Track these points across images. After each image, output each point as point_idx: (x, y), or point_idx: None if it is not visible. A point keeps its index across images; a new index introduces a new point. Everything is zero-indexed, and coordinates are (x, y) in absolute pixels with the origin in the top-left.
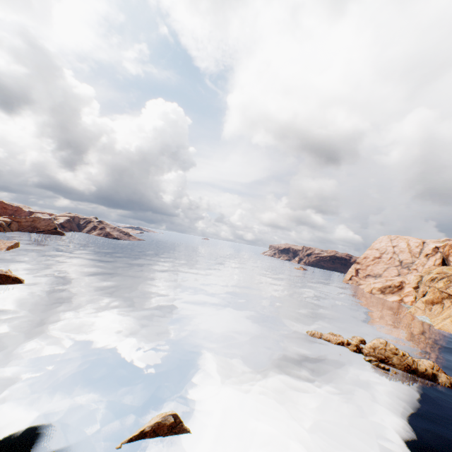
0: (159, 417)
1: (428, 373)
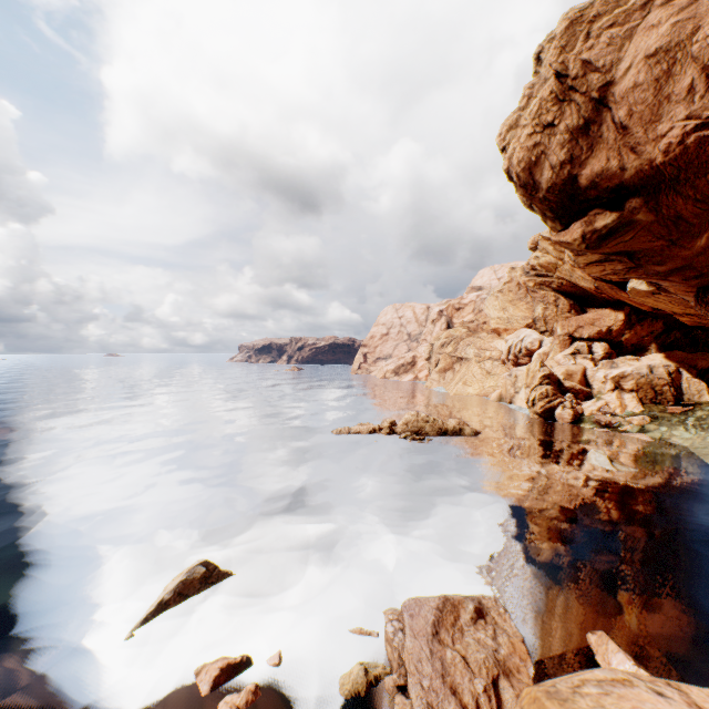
0: (179, 577)
1: (456, 429)
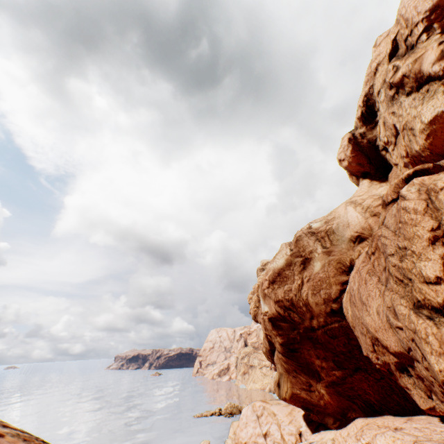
0: None
1: None
